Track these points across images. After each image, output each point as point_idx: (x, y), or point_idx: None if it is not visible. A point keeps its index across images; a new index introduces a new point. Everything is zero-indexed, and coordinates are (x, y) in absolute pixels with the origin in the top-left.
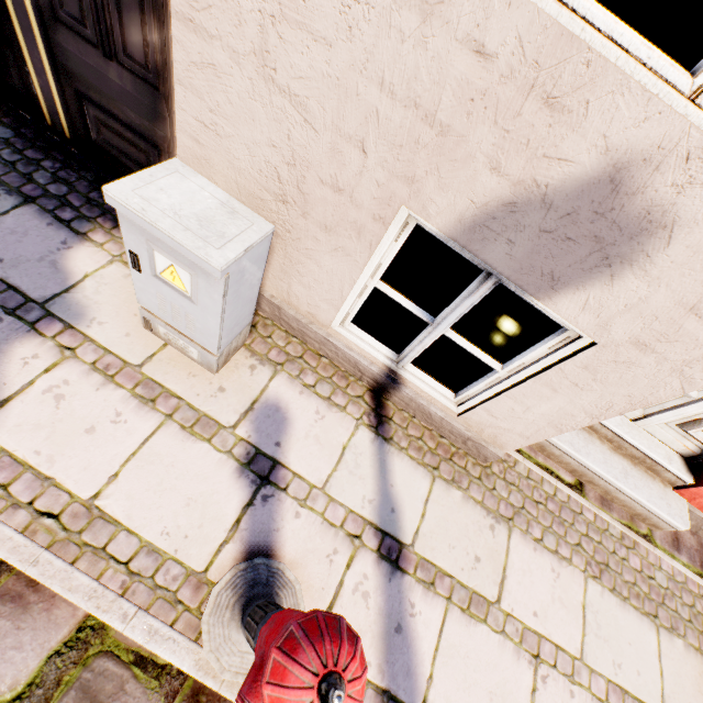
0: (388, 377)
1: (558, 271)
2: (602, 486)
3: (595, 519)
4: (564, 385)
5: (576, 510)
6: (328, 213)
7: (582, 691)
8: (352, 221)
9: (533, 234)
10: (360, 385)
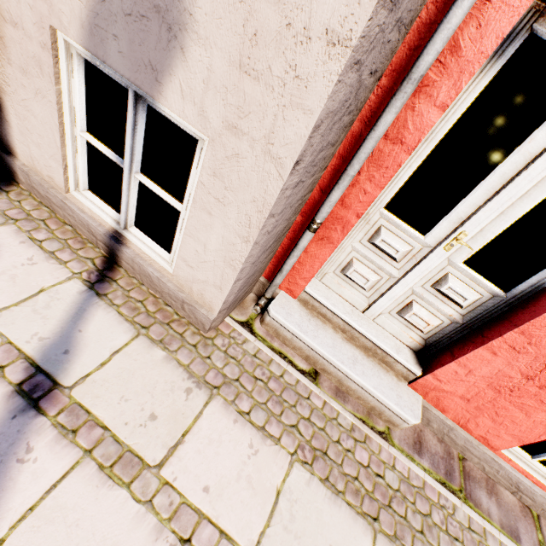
0: (113, 237)
1: (153, 59)
2: (334, 373)
3: (324, 406)
4: (212, 203)
5: (302, 394)
6: (20, 53)
7: None
8: (33, 56)
9: (123, 21)
10: (97, 251)
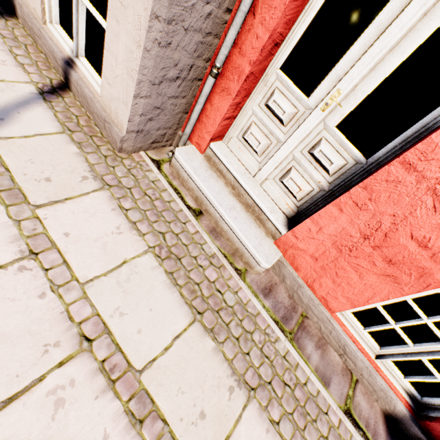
0: (67, 62)
1: None
2: (213, 214)
3: (196, 233)
4: (119, 9)
5: (181, 219)
6: None
7: (57, 301)
8: None
9: None
10: (58, 76)
